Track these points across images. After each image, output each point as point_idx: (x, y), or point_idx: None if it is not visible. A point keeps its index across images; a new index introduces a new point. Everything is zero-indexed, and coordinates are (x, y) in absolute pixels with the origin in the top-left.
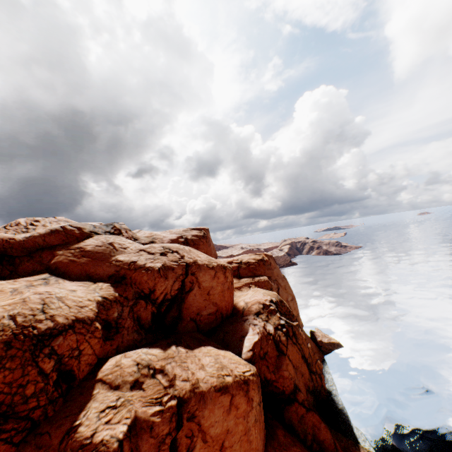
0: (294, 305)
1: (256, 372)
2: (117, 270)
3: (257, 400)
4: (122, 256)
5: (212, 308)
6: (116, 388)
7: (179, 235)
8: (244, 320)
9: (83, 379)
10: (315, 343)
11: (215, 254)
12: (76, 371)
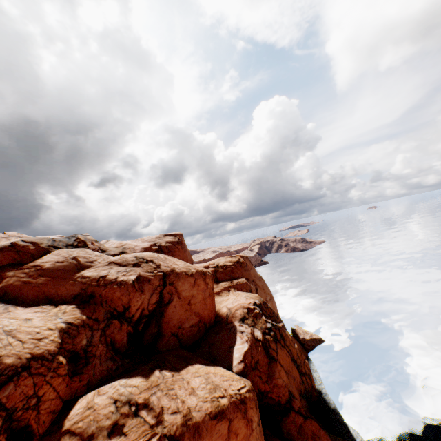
0: (273, 304)
1: (252, 387)
2: (83, 288)
3: (256, 420)
4: (89, 271)
5: (194, 319)
6: (90, 439)
7: (151, 243)
8: (230, 328)
9: (44, 434)
10: (298, 341)
11: (191, 260)
12: (34, 426)
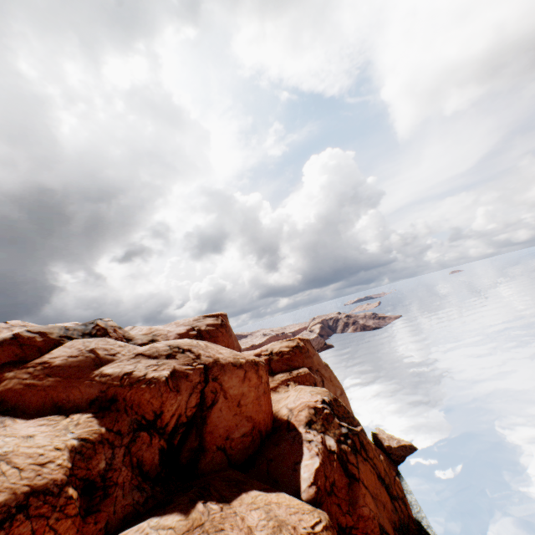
0: (345, 401)
1: (329, 521)
2: (103, 390)
3: None
4: (110, 367)
5: (246, 426)
6: None
7: (188, 327)
8: (293, 436)
9: None
10: (382, 450)
11: (238, 347)
12: None
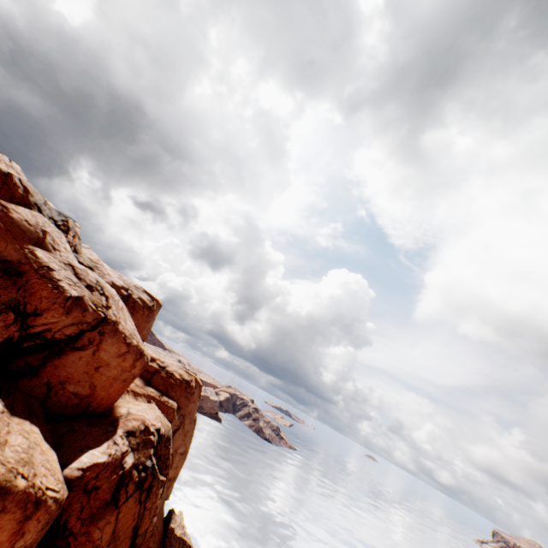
0: (180, 462)
1: (63, 500)
2: (21, 261)
3: (28, 541)
4: (43, 253)
5: (84, 389)
6: None
7: (126, 285)
8: (109, 430)
9: None
10: (164, 528)
11: (145, 337)
12: None
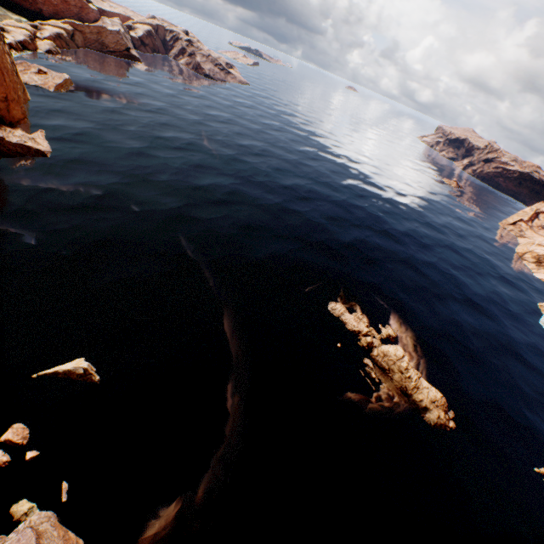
0: None
1: None
2: None
3: None
4: None
5: None
6: None
7: None
8: None
9: None
10: None
11: None
12: None
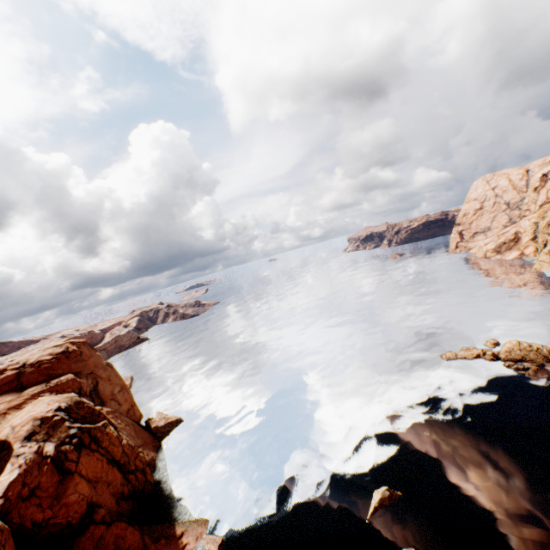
0: (126, 396)
1: (2, 526)
2: None
3: None
4: None
5: None
6: None
7: None
8: (4, 455)
9: None
10: (151, 432)
11: None
12: None
